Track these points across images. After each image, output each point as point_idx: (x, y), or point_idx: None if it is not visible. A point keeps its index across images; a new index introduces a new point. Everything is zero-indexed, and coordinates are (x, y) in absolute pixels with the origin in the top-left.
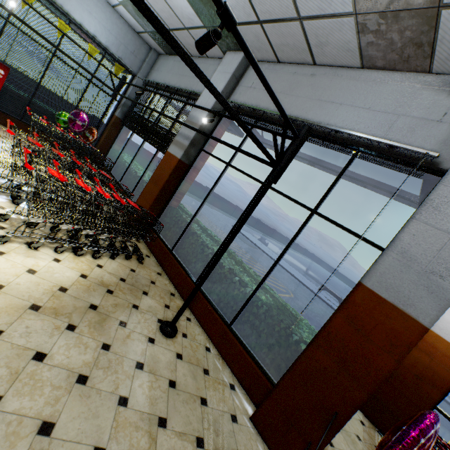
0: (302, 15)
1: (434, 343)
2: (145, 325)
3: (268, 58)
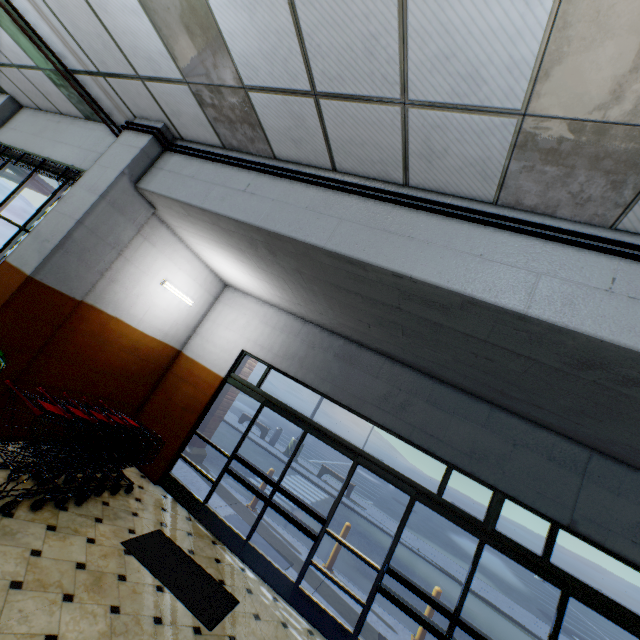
0: (14, 63)
1: (200, 374)
2: None
3: (31, 104)
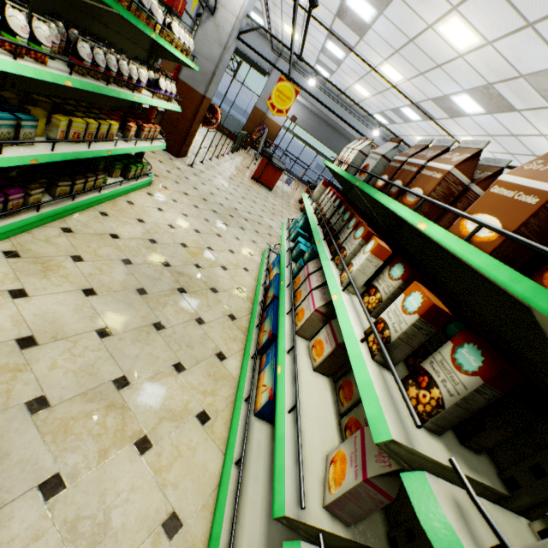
0: None
1: (274, 124)
2: None
3: None
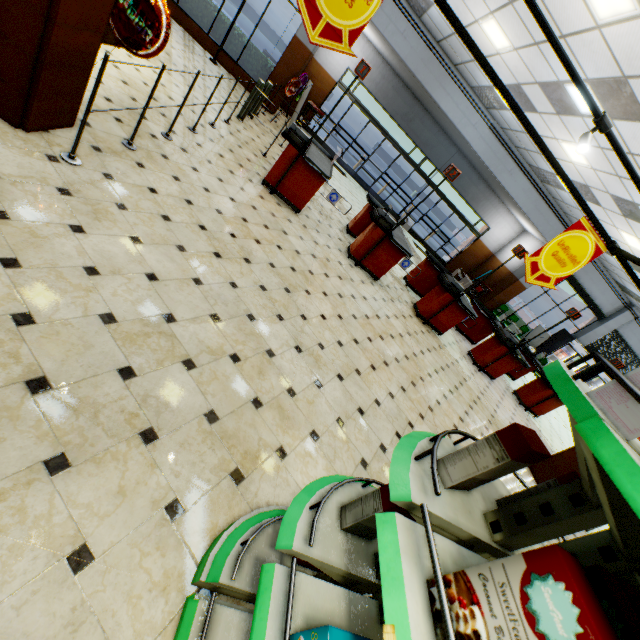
0: None
1: (324, 77)
2: (206, 59)
3: None
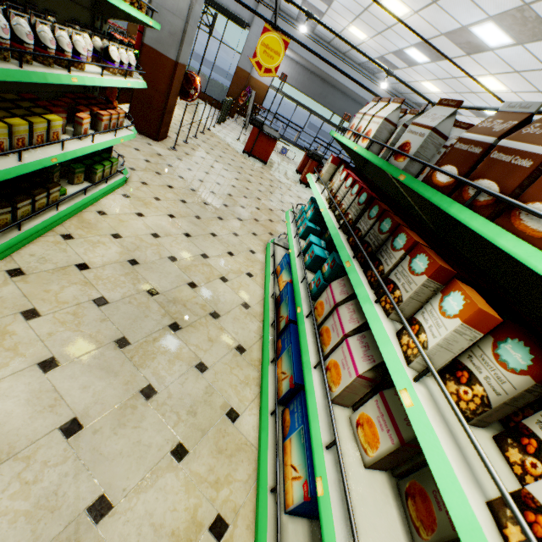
0: None
1: (260, 85)
2: None
3: None
